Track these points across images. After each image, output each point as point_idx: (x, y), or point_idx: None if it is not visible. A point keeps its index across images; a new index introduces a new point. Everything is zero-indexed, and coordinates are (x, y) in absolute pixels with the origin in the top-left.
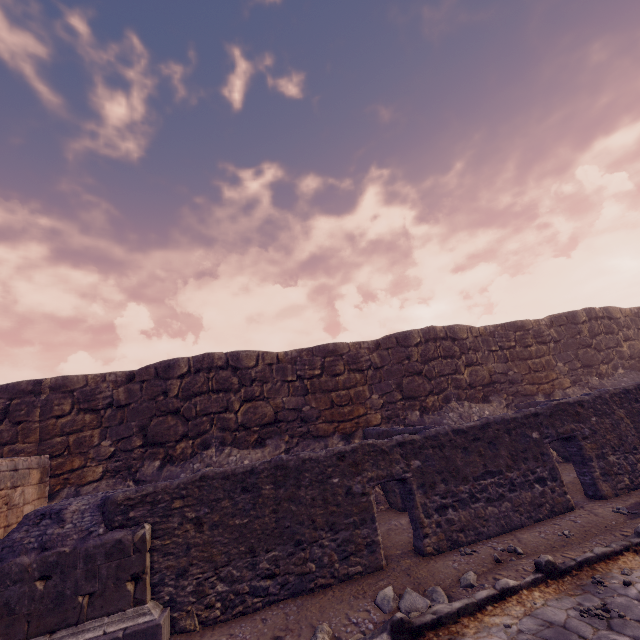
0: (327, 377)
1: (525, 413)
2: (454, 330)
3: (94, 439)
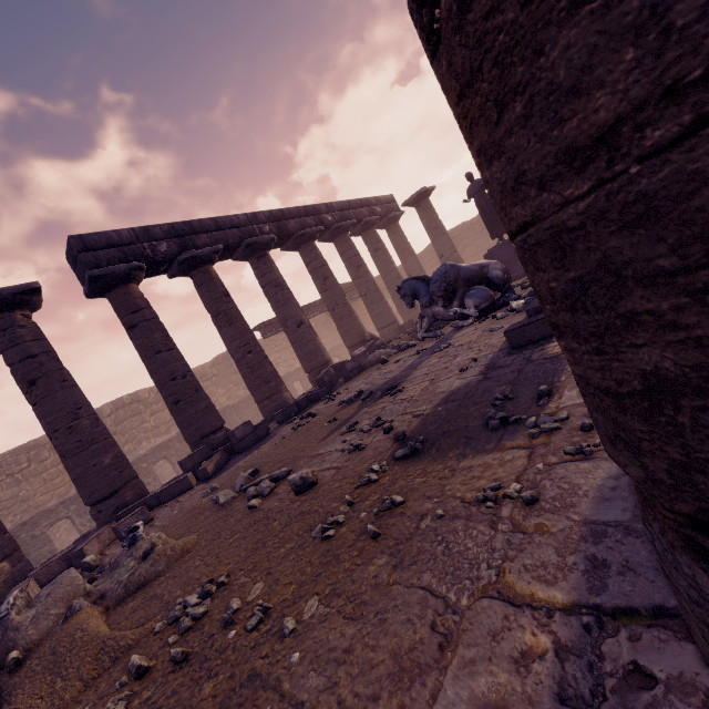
0: (36, 465)
1: (139, 457)
2: (138, 395)
3: None
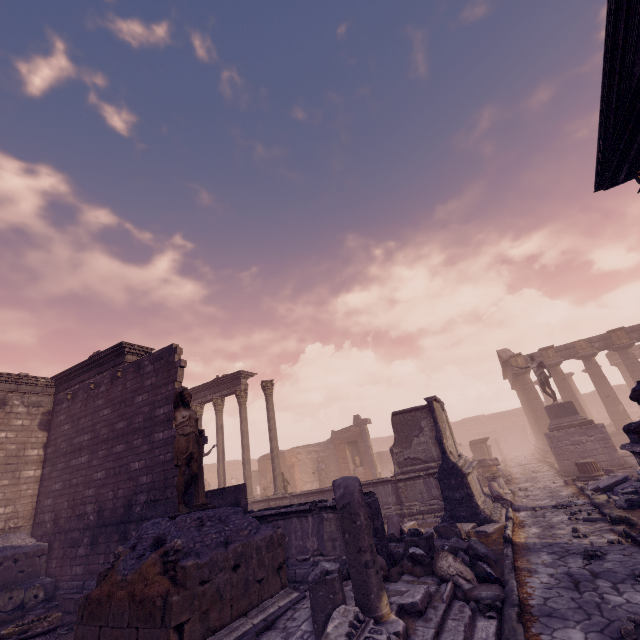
0: None
1: None
2: (619, 387)
3: (520, 422)
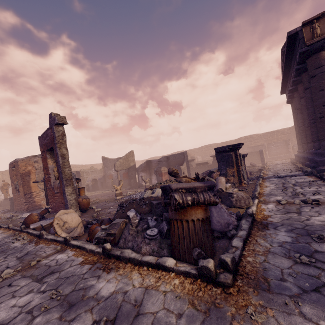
0: None
1: None
2: None
3: (285, 139)
